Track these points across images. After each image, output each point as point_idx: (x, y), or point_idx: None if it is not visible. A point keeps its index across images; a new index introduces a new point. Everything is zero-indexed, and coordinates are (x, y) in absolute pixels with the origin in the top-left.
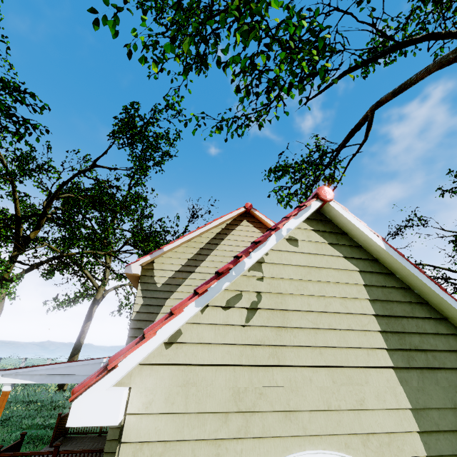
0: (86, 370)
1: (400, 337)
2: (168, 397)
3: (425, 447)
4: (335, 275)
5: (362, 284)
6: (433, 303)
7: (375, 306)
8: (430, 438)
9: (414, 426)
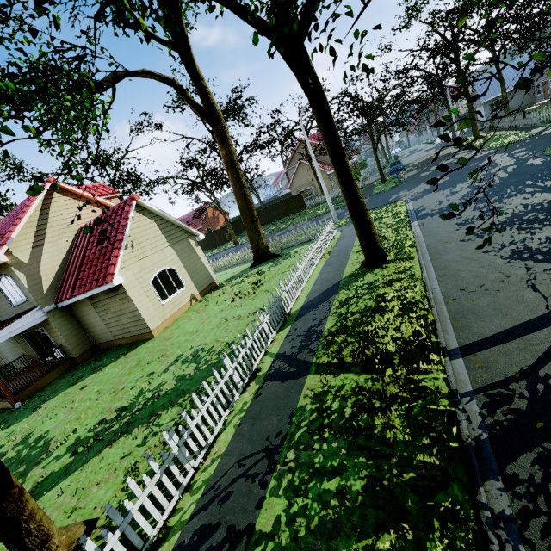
0: (23, 323)
1: (170, 237)
2: (127, 274)
3: (180, 259)
4: (149, 226)
5: (156, 225)
6: (175, 224)
7: (162, 231)
8: (180, 256)
9: (177, 256)
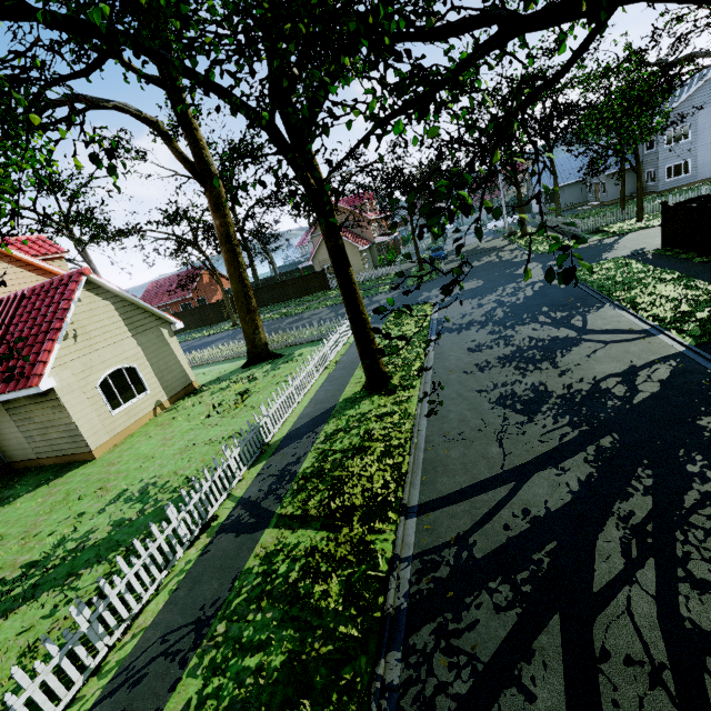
0: None
1: (133, 324)
2: (63, 375)
3: (145, 353)
4: (103, 310)
5: (115, 309)
6: (142, 307)
7: (122, 317)
8: (146, 350)
9: (141, 350)
